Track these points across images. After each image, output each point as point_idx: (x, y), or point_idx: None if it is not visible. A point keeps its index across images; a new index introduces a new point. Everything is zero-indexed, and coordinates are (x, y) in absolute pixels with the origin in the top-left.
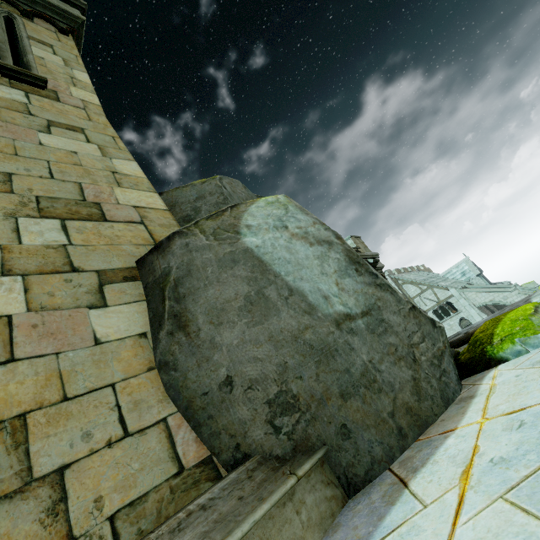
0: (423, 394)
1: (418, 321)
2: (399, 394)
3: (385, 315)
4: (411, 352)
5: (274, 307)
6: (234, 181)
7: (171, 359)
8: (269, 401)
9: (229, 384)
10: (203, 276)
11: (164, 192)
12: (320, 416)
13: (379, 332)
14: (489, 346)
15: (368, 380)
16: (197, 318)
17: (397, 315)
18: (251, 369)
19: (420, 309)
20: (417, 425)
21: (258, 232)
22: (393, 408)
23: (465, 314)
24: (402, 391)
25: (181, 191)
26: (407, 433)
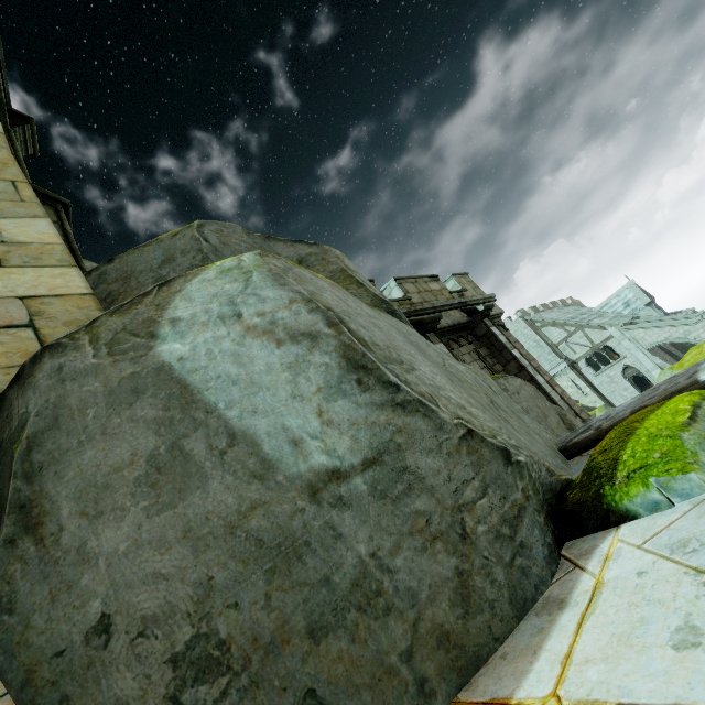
0: (474, 601)
1: (477, 459)
2: (427, 610)
3: (410, 458)
4: (458, 521)
5: (199, 472)
6: (227, 227)
7: (6, 590)
8: (175, 657)
9: (105, 630)
10: (79, 426)
11: (116, 258)
12: (267, 678)
13: (396, 493)
14: (609, 486)
15: (365, 593)
16: (58, 508)
17: (435, 455)
18: (147, 598)
19: (568, 358)
20: (457, 668)
21: (188, 331)
22: (412, 642)
23: (630, 360)
24: (433, 602)
25: (141, 252)
26: (436, 688)
